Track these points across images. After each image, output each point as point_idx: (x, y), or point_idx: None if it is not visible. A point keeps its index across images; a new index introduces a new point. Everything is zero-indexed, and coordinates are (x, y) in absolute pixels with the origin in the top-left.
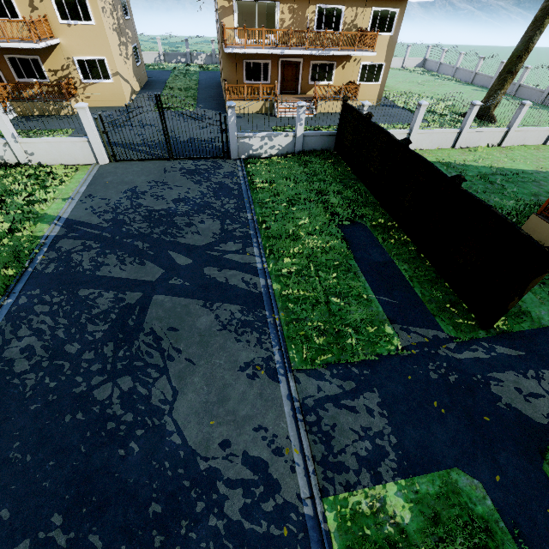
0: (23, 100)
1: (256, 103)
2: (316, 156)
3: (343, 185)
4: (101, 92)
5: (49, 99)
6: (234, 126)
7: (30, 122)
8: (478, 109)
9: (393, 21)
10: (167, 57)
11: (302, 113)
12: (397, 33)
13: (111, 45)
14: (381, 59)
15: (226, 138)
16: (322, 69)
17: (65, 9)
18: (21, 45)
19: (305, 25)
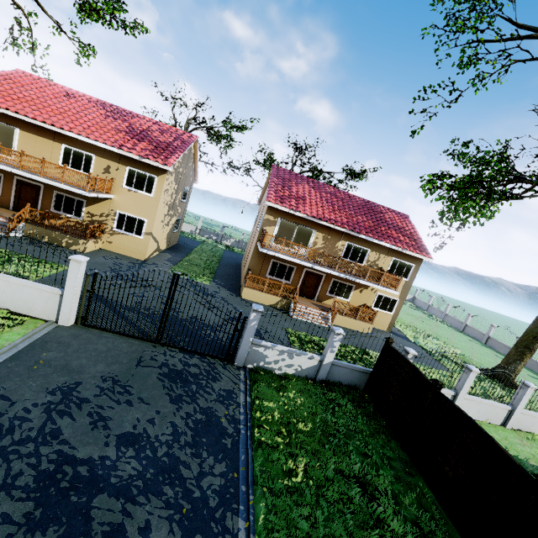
0: (41, 226)
1: (273, 297)
2: (343, 394)
3: (395, 476)
4: (126, 242)
5: (69, 232)
6: (253, 330)
7: (30, 245)
8: (532, 391)
9: (409, 271)
10: (202, 232)
11: (337, 340)
12: (412, 281)
13: (158, 213)
14: (396, 295)
15: (237, 339)
16: (341, 287)
17: (133, 180)
18: (73, 189)
19: (334, 251)
